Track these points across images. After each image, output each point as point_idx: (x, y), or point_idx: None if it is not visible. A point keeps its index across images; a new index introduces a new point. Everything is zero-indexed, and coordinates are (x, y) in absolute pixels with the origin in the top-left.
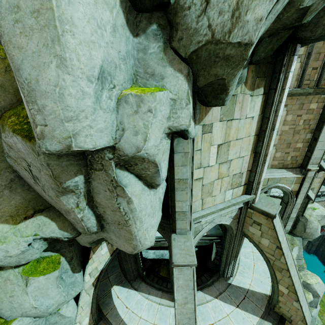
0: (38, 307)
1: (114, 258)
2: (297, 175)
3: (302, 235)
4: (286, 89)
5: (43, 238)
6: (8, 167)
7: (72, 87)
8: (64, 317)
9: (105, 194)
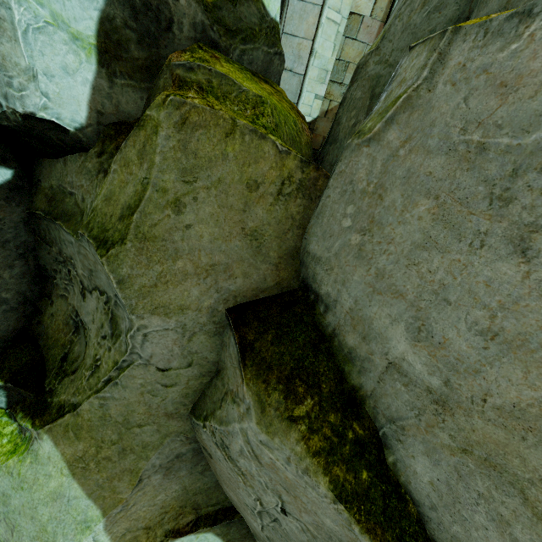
0: None
1: None
2: None
3: None
4: None
5: None
6: (185, 431)
7: None
8: None
9: None
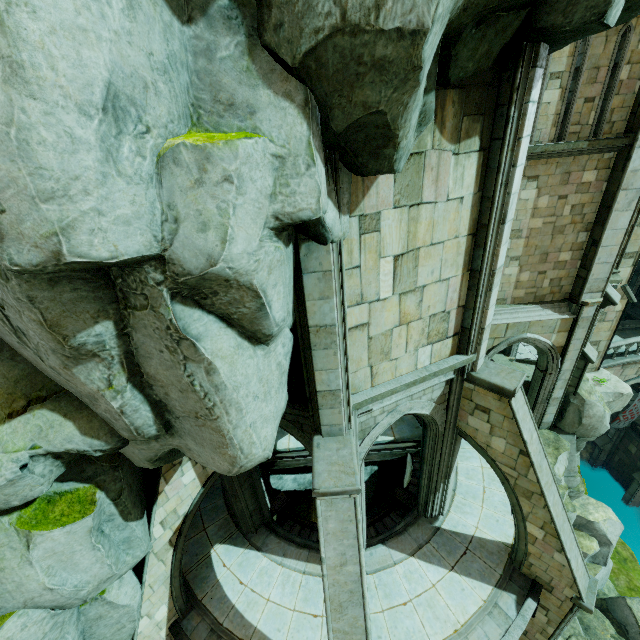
0: (56, 588)
1: (214, 493)
2: (563, 316)
3: (576, 431)
4: (524, 138)
5: (52, 455)
6: None
7: (45, 127)
8: (116, 606)
9: (163, 358)
